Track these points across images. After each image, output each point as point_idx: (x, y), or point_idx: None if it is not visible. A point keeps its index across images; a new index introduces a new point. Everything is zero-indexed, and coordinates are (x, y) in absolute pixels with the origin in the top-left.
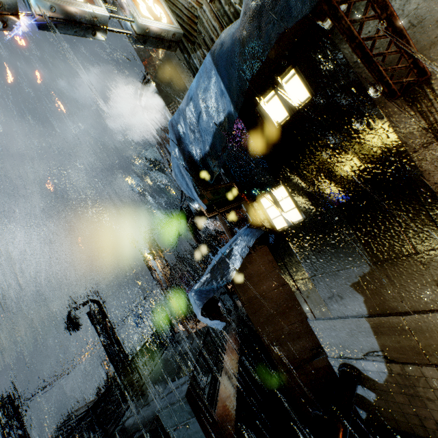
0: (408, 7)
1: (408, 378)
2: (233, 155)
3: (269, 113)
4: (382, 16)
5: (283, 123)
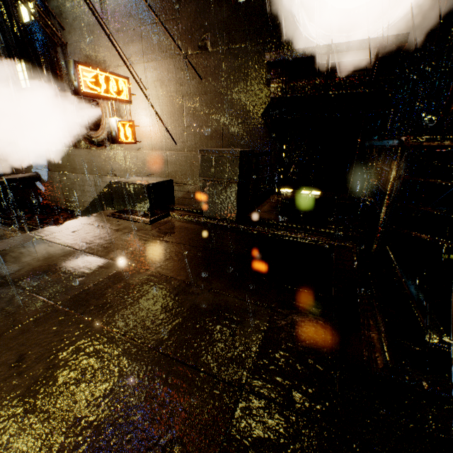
0: (66, 10)
1: (53, 178)
2: (2, 22)
3: (22, 12)
4: (31, 3)
5: (25, 23)
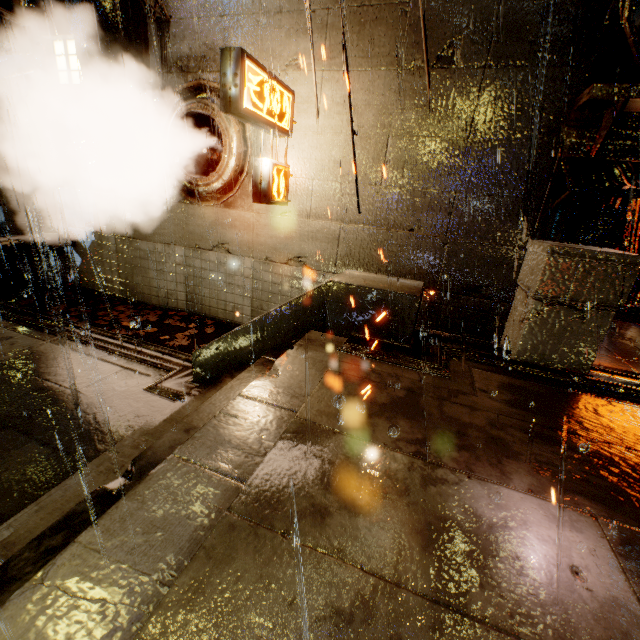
0: None
1: (102, 245)
2: None
3: None
4: None
5: None
